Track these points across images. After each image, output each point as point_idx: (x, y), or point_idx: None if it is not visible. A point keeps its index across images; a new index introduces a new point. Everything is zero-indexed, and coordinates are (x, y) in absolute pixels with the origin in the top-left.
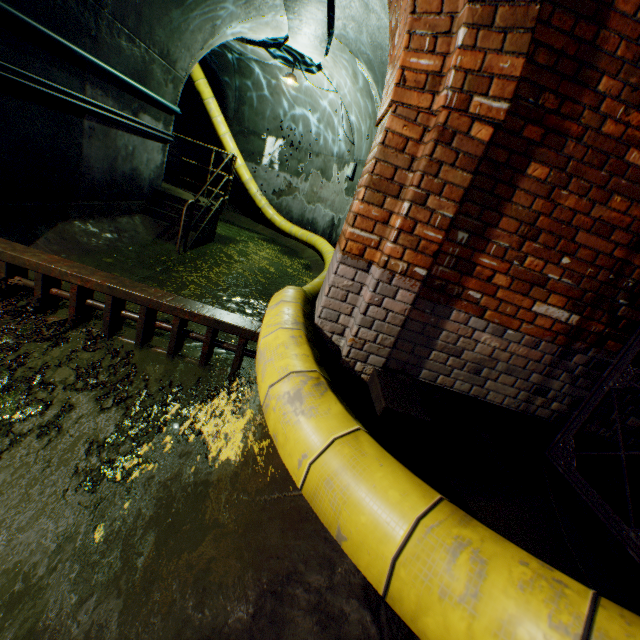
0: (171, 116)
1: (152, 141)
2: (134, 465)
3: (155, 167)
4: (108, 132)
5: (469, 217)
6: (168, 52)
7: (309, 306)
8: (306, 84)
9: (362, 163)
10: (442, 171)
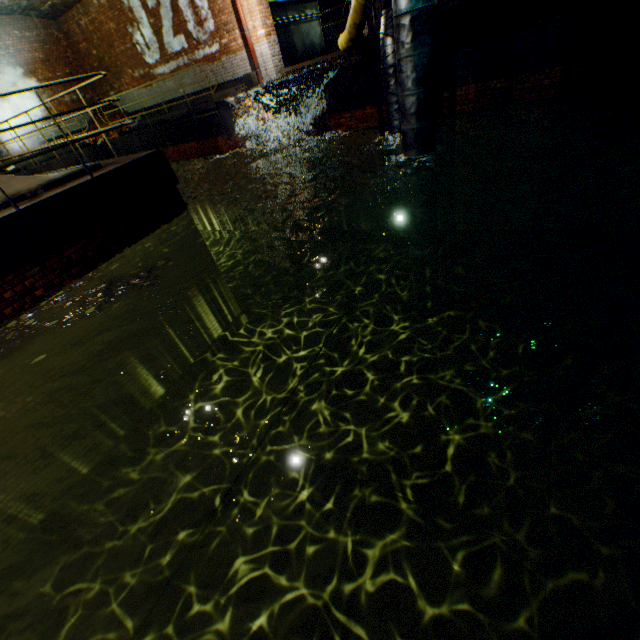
0: (316, 3)
1: (313, 23)
2: None
3: (319, 37)
4: (298, 29)
5: None
6: None
7: None
8: None
9: None
10: None
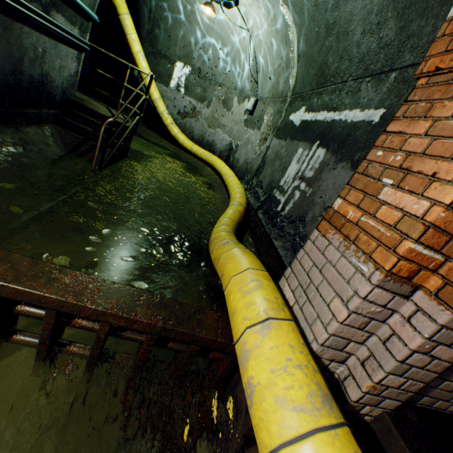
0: (88, 22)
1: (66, 46)
2: None
3: (68, 75)
4: (10, 25)
5: None
6: None
7: (288, 306)
8: (219, 17)
9: (263, 100)
10: None
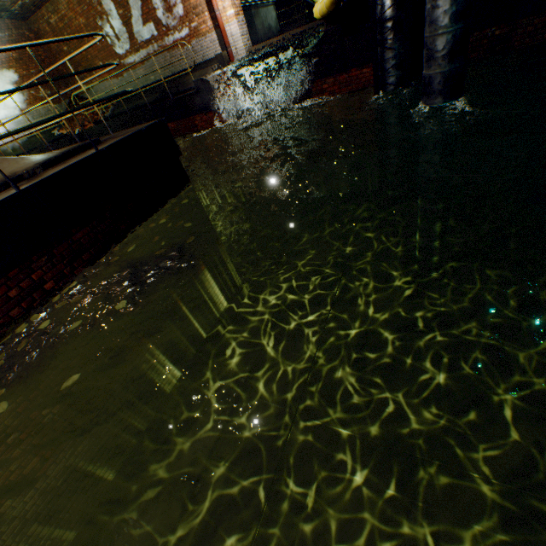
0: None
1: (269, 7)
2: None
3: (274, 20)
4: (257, 12)
5: None
6: None
7: None
8: None
9: None
10: None
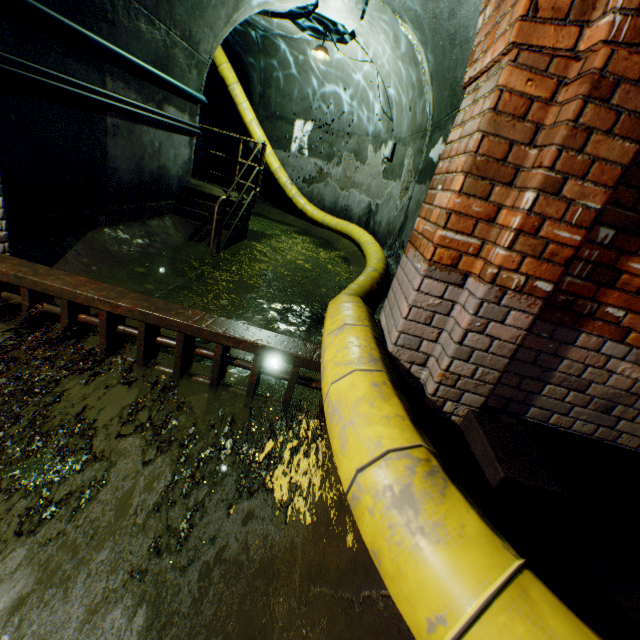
0: (196, 106)
1: (178, 135)
2: (181, 541)
3: (183, 163)
4: (132, 129)
5: (619, 206)
6: (190, 33)
7: (376, 326)
8: (337, 57)
9: (402, 141)
10: (591, 142)
